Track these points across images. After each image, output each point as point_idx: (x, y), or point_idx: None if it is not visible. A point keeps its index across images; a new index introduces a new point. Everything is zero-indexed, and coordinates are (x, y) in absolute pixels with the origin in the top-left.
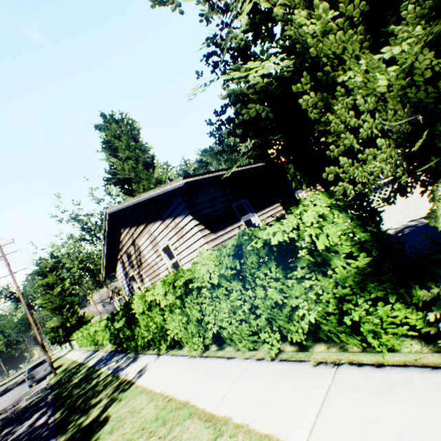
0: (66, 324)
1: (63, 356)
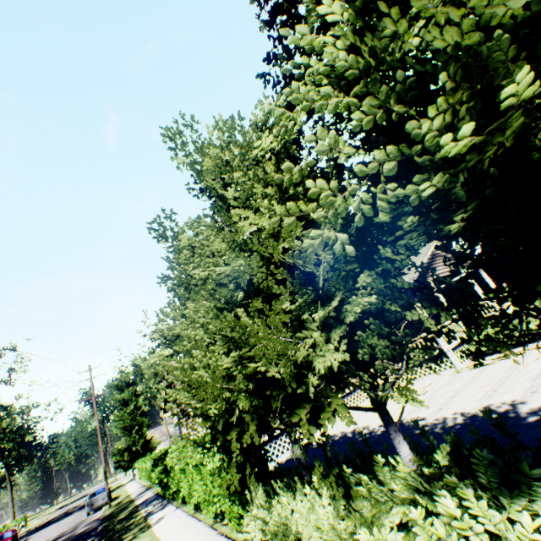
0: (132, 448)
1: (123, 485)
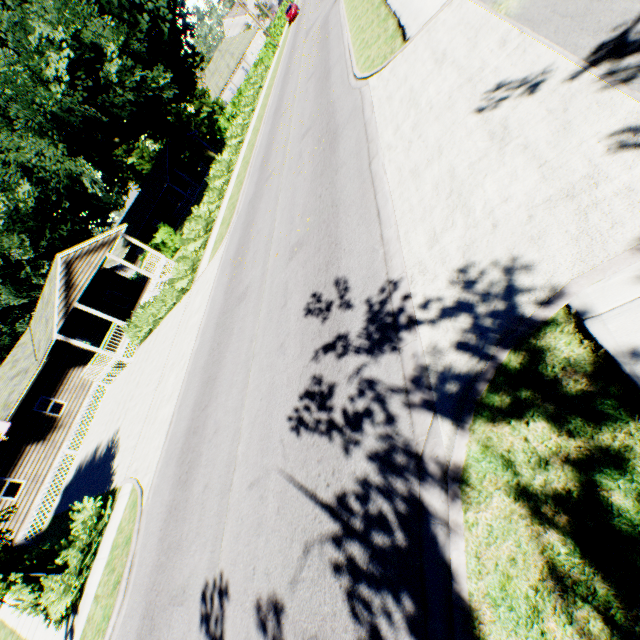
0: None
1: None
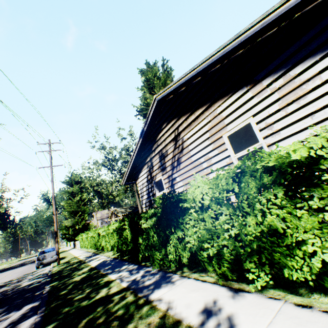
0: (75, 226)
1: (66, 251)
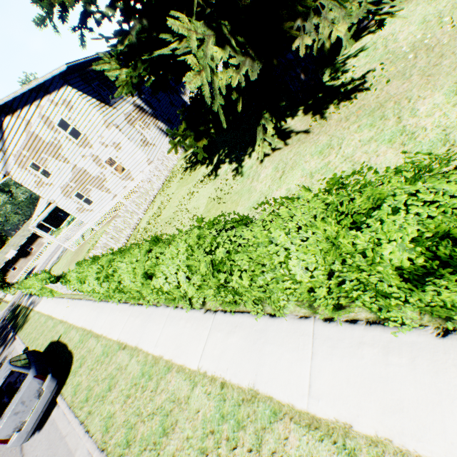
0: None
1: None
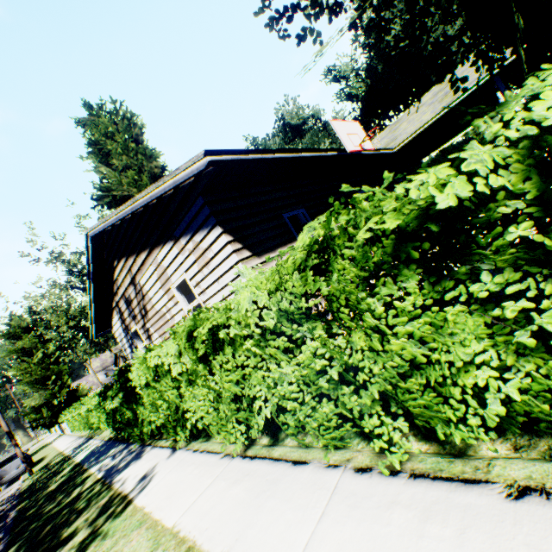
0: (52, 402)
1: (49, 444)
